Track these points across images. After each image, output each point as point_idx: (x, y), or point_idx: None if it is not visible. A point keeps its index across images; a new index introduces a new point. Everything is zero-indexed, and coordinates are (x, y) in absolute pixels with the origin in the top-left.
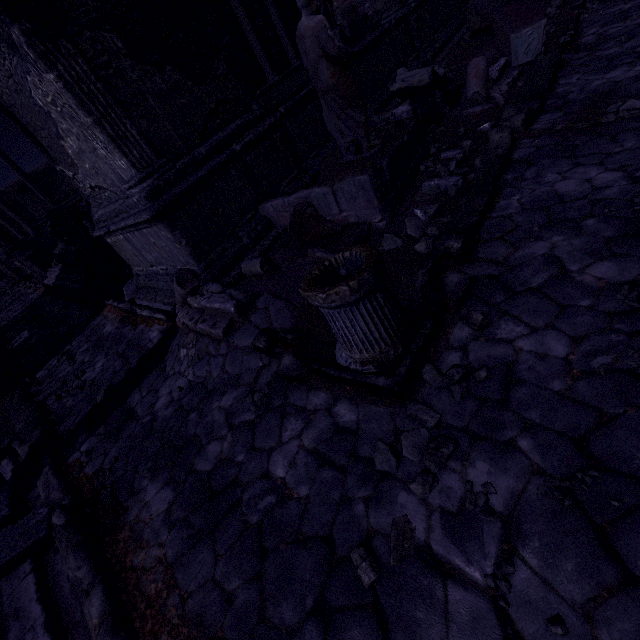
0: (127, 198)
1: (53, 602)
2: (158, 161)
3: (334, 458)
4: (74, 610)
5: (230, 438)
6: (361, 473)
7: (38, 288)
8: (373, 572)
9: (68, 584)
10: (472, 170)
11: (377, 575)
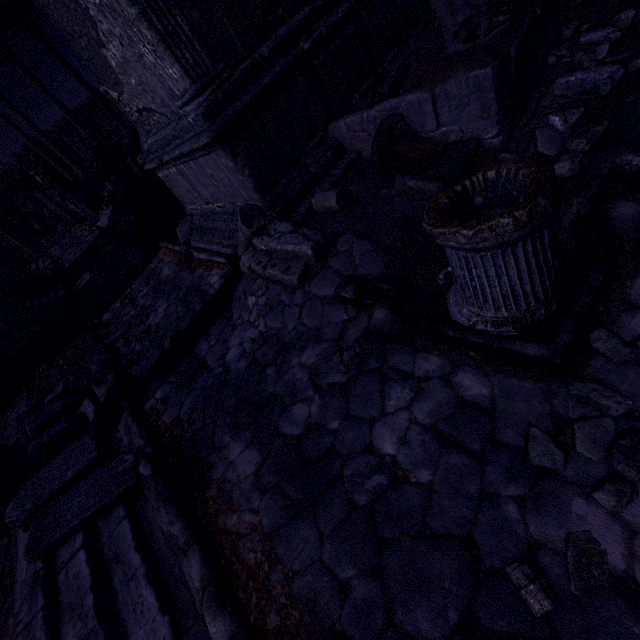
0: (180, 119)
1: (150, 551)
2: (214, 67)
3: (462, 440)
4: (172, 564)
5: (318, 401)
6: (506, 465)
7: (93, 231)
8: (548, 600)
9: (162, 535)
10: (635, 55)
11: (554, 604)
